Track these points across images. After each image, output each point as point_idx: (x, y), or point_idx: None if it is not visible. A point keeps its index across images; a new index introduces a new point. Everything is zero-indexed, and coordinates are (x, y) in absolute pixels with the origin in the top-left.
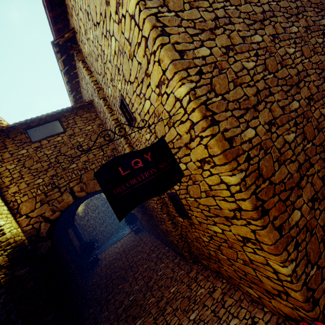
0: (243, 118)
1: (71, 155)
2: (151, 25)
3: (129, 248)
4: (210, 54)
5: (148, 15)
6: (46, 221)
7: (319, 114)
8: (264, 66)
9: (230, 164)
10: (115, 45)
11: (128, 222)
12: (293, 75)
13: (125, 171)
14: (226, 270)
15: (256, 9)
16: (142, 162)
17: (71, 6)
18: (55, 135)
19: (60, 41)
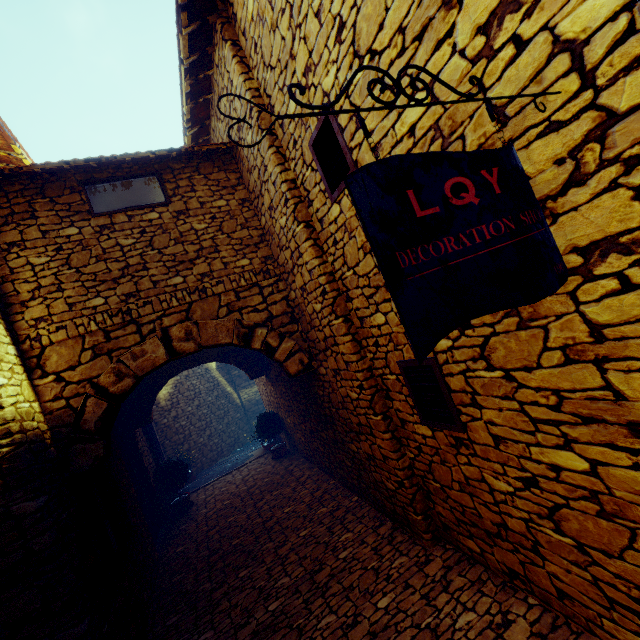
0: None
1: (174, 256)
2: None
3: (261, 488)
4: None
5: None
6: (101, 395)
7: None
8: None
9: None
10: None
11: (262, 432)
12: None
13: (426, 206)
14: (556, 575)
15: None
16: (477, 192)
17: None
18: (145, 207)
19: None
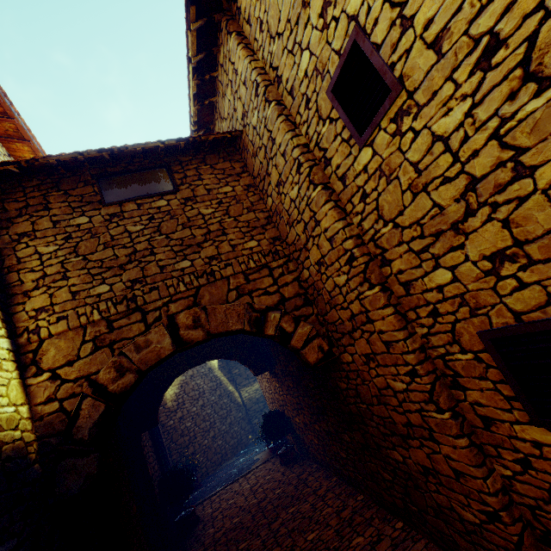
0: None
1: (182, 241)
2: None
3: (273, 502)
4: None
5: None
6: (98, 394)
7: None
8: None
9: None
10: None
11: (269, 433)
12: None
13: None
14: None
15: None
16: None
17: None
18: (154, 196)
19: None
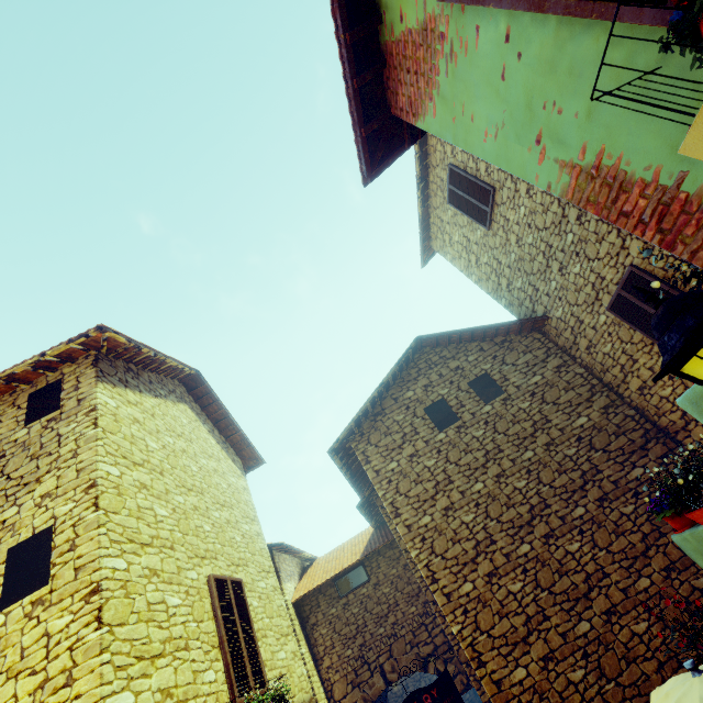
0: (511, 655)
1: (378, 614)
2: (425, 576)
3: None
4: (473, 587)
5: (422, 568)
6: None
7: (628, 634)
8: (535, 582)
9: None
10: None
11: None
12: (579, 582)
13: None
14: None
15: (521, 510)
16: (431, 698)
17: None
18: (360, 586)
19: (362, 501)
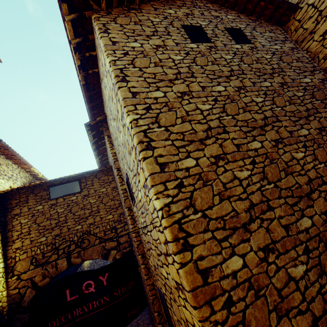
0: (227, 240)
1: (79, 216)
2: (138, 140)
3: None
4: (196, 164)
5: (137, 132)
6: (34, 287)
7: None
8: (263, 174)
9: (200, 311)
10: (122, 138)
11: None
12: (302, 183)
13: (73, 295)
14: None
15: (256, 116)
16: (95, 286)
17: (105, 101)
18: (71, 194)
19: (92, 123)
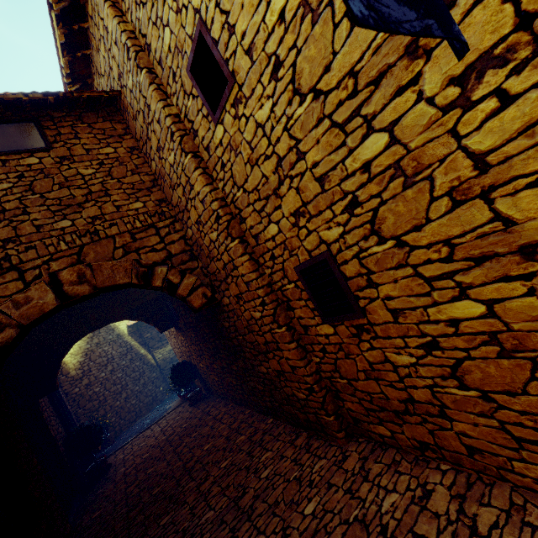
0: None
1: (60, 200)
2: None
3: (180, 433)
4: None
5: None
6: None
7: None
8: None
9: None
10: None
11: (177, 381)
12: None
13: None
14: (464, 432)
15: None
16: None
17: None
18: (21, 152)
19: None
